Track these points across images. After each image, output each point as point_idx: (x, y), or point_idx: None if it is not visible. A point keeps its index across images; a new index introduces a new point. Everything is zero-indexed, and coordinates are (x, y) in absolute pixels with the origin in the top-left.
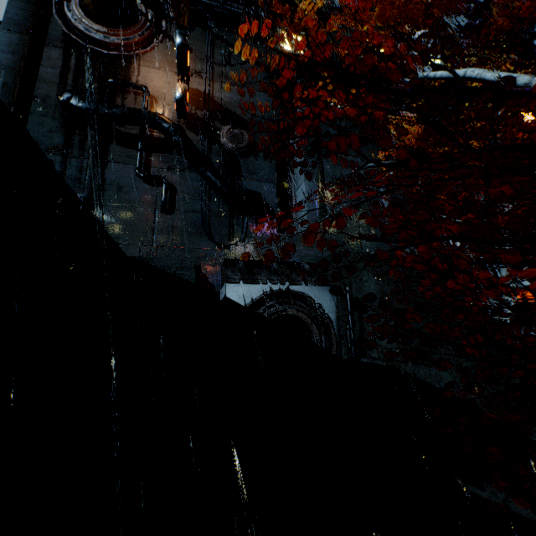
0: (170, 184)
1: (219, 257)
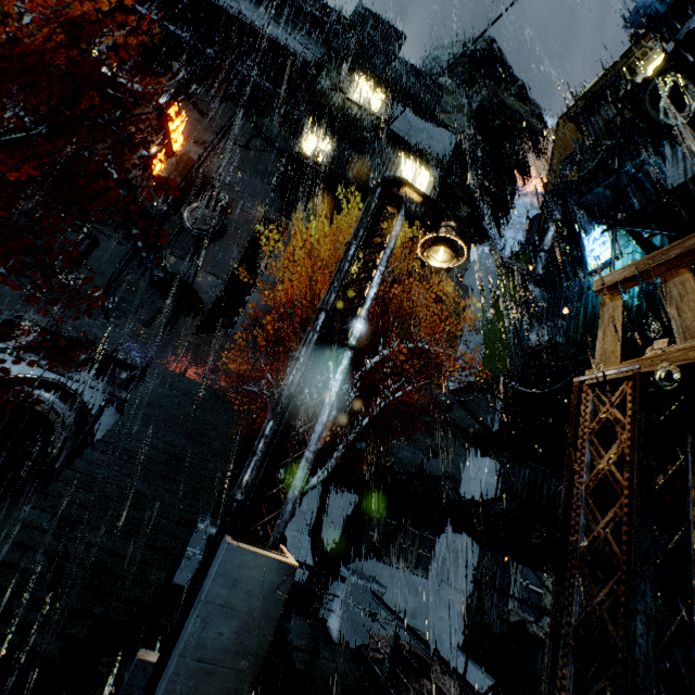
0: (95, 237)
1: (49, 324)
